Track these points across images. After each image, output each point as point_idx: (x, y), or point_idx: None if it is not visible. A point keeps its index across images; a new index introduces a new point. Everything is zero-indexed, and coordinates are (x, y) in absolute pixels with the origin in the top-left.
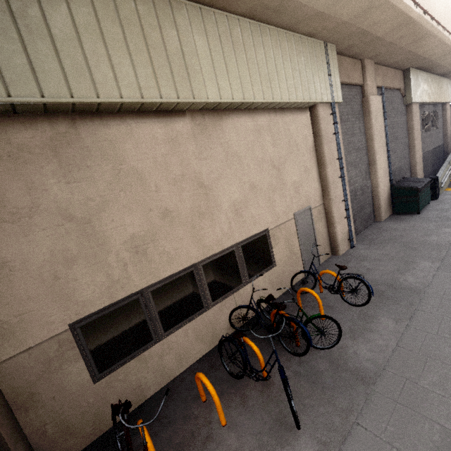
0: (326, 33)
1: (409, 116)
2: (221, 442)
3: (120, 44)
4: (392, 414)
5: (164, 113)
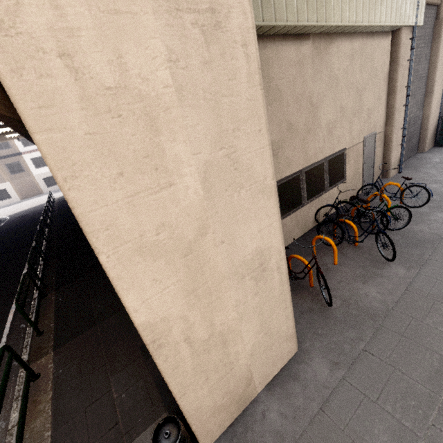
0: None
1: None
2: (338, 270)
3: None
4: None
5: (297, 36)
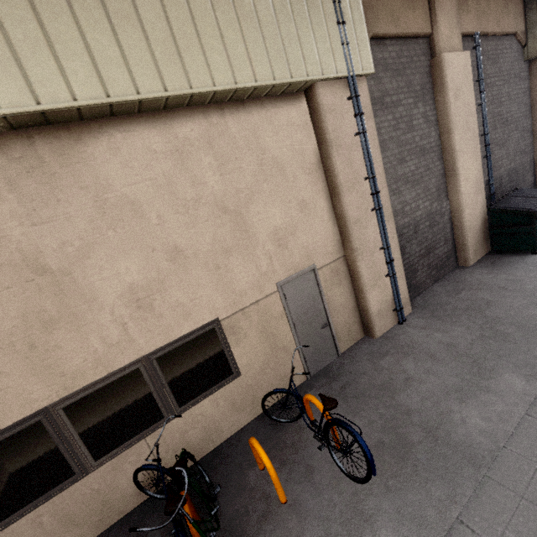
0: None
1: (533, 80)
2: None
3: None
4: None
5: None
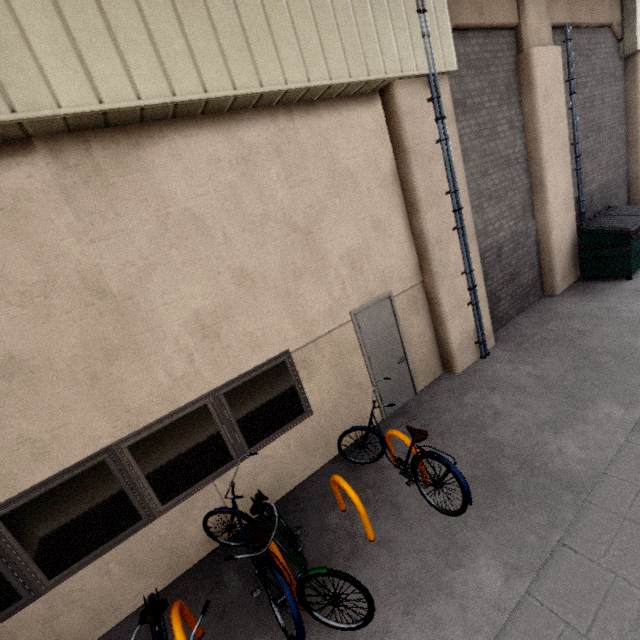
0: None
1: (629, 80)
2: None
3: None
4: None
5: None
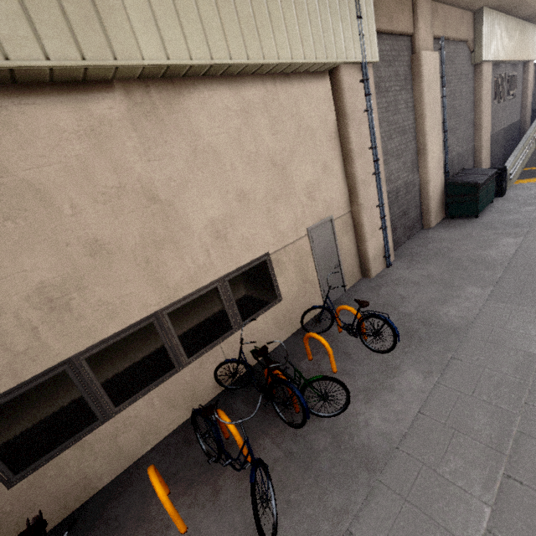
0: None
1: (477, 81)
2: None
3: None
4: (397, 519)
5: (71, 86)
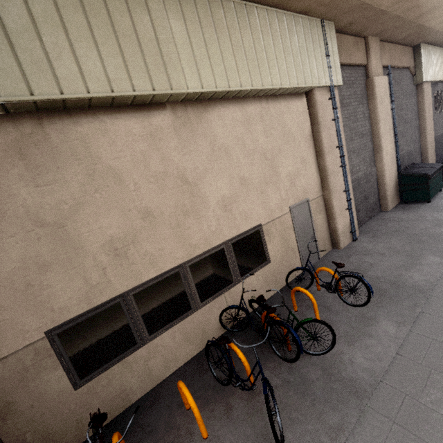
0: (322, 9)
1: (419, 97)
2: None
3: (84, 33)
4: (388, 437)
5: (141, 107)
